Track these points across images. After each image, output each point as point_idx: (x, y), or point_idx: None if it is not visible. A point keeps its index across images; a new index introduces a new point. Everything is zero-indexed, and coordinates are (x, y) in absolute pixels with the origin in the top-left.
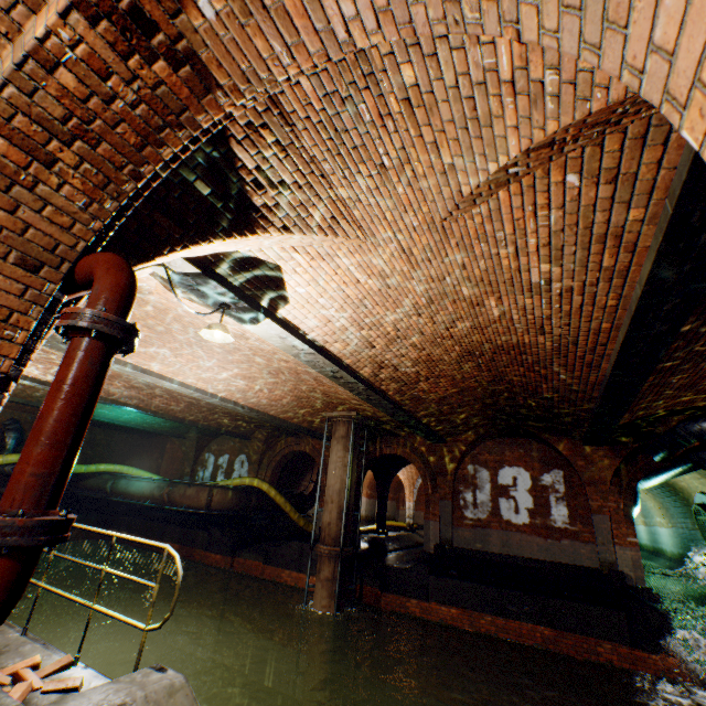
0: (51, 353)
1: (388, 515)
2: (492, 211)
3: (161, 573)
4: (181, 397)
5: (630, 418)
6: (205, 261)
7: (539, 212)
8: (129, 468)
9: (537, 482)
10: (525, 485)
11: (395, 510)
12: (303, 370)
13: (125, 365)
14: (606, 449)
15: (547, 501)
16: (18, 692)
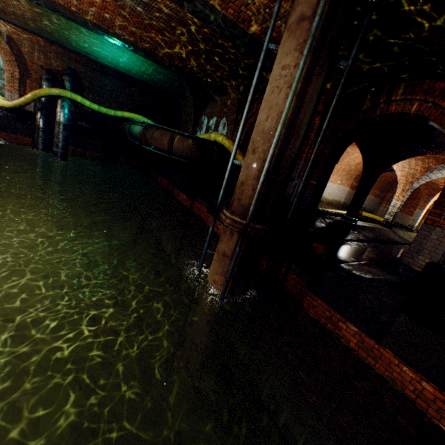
0: None
1: (367, 208)
2: None
3: None
4: None
5: None
6: None
7: None
8: (142, 118)
9: None
10: None
11: (375, 206)
12: None
13: None
14: None
15: None
16: None
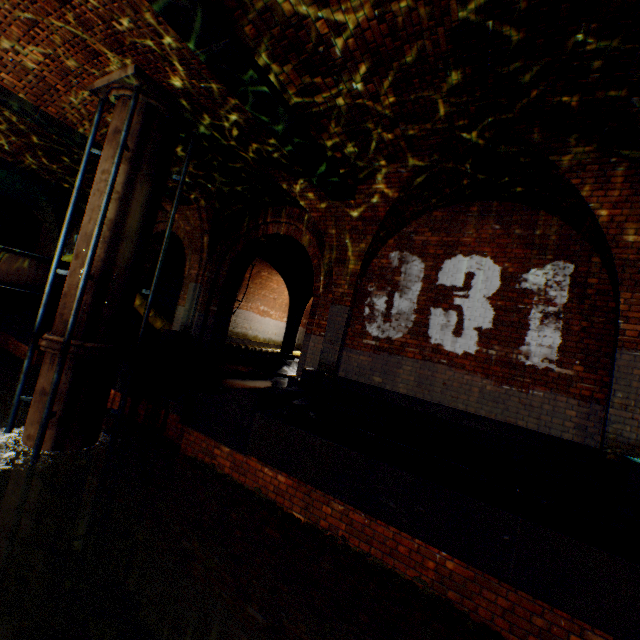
0: None
1: None
2: None
3: None
4: None
5: None
6: None
7: None
8: None
9: (513, 284)
10: (487, 289)
11: None
12: None
13: None
14: None
15: (524, 319)
16: None
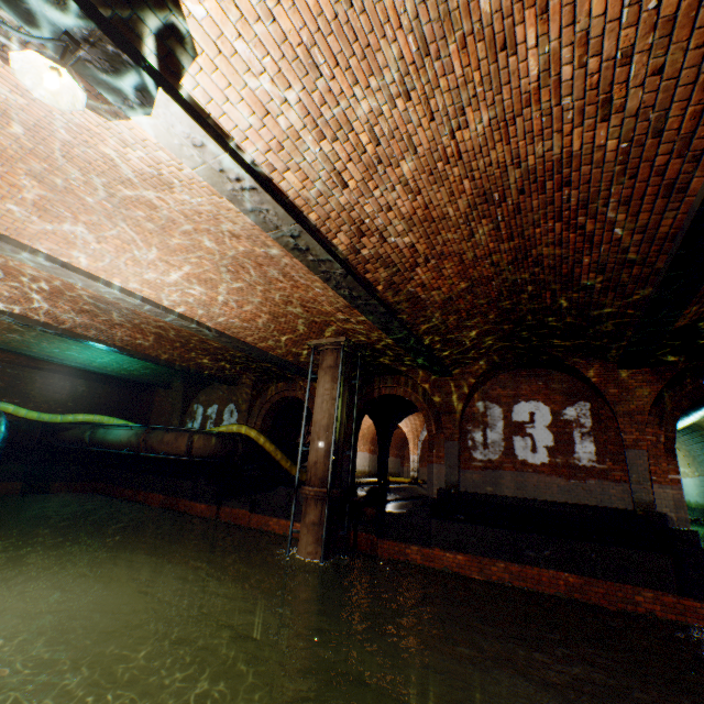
0: None
1: (393, 472)
2: None
3: None
4: (144, 326)
5: (691, 317)
6: None
7: None
8: (110, 418)
9: (559, 417)
10: (544, 421)
11: (400, 467)
12: (263, 253)
13: (33, 253)
14: (646, 372)
15: (570, 437)
16: None
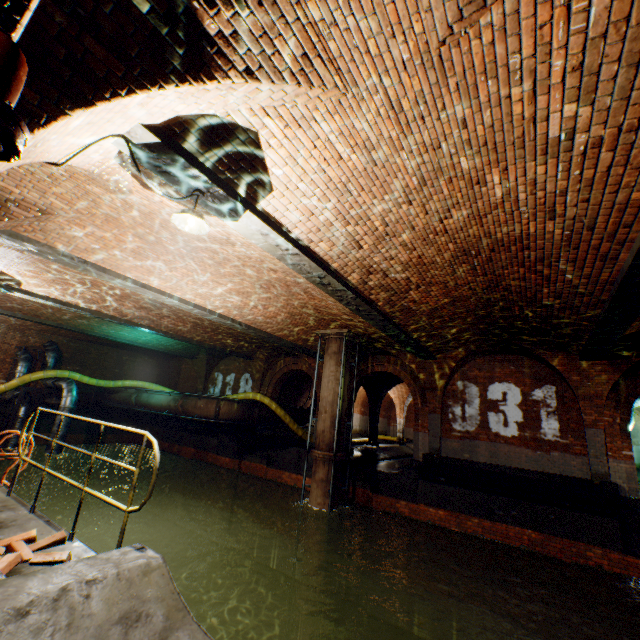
0: (63, 273)
1: (380, 431)
2: (507, 16)
3: (141, 458)
4: (186, 318)
5: (638, 328)
6: (169, 133)
7: (575, 4)
8: (150, 384)
9: (528, 397)
10: (515, 400)
11: (386, 426)
12: (292, 280)
13: (125, 280)
14: (604, 364)
15: (538, 415)
16: (4, 562)
